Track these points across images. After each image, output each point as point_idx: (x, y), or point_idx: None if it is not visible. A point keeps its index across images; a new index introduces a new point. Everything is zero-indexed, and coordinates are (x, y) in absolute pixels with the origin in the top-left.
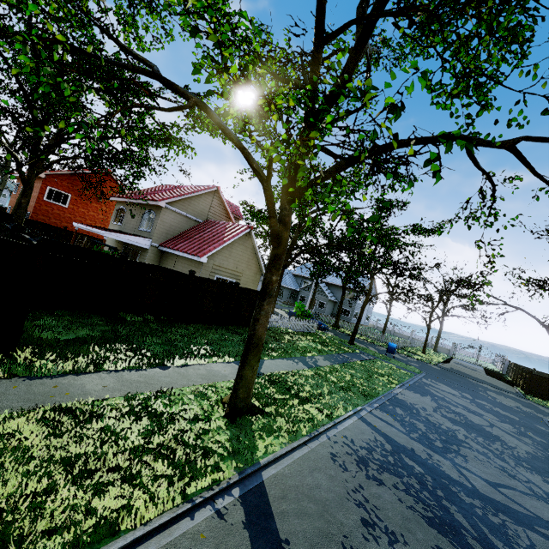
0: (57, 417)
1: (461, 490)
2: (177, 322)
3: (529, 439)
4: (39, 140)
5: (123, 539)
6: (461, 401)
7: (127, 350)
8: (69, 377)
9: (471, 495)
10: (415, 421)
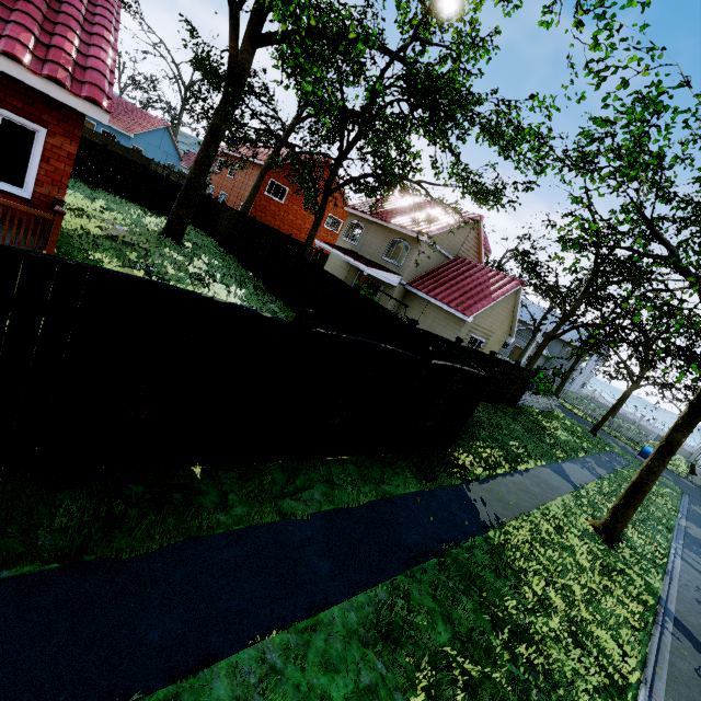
0: (534, 529)
1: None
2: None
3: None
4: (339, 166)
5: (652, 642)
6: None
7: (485, 447)
8: (491, 481)
9: None
10: None
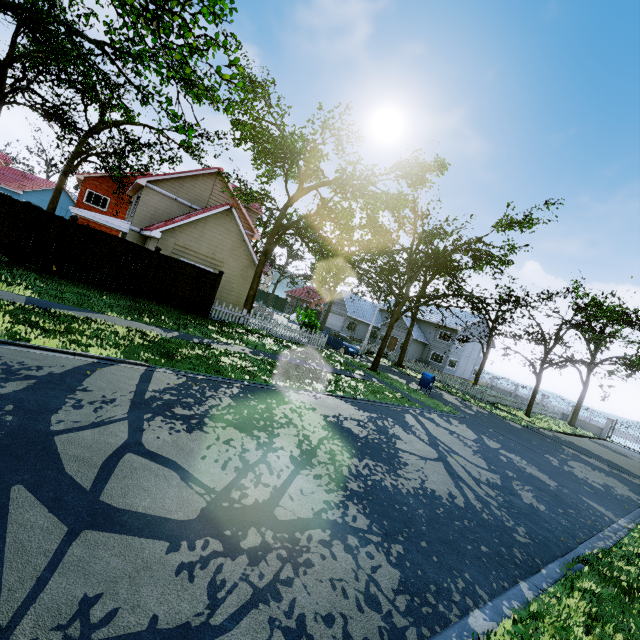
0: None
1: (6, 419)
2: (54, 276)
3: (497, 492)
4: None
5: None
6: (450, 438)
7: None
8: None
9: (7, 427)
10: (227, 399)
